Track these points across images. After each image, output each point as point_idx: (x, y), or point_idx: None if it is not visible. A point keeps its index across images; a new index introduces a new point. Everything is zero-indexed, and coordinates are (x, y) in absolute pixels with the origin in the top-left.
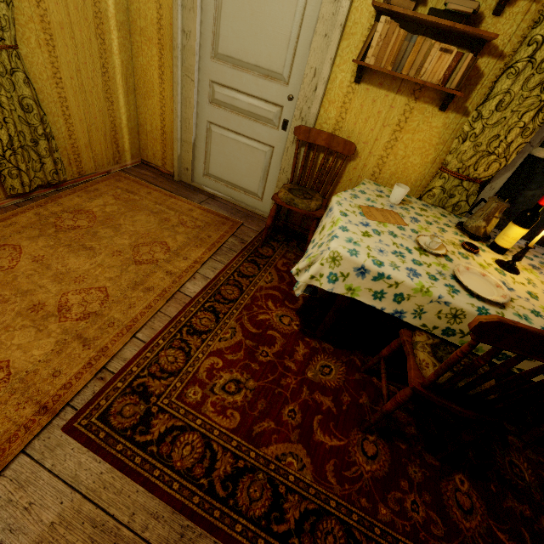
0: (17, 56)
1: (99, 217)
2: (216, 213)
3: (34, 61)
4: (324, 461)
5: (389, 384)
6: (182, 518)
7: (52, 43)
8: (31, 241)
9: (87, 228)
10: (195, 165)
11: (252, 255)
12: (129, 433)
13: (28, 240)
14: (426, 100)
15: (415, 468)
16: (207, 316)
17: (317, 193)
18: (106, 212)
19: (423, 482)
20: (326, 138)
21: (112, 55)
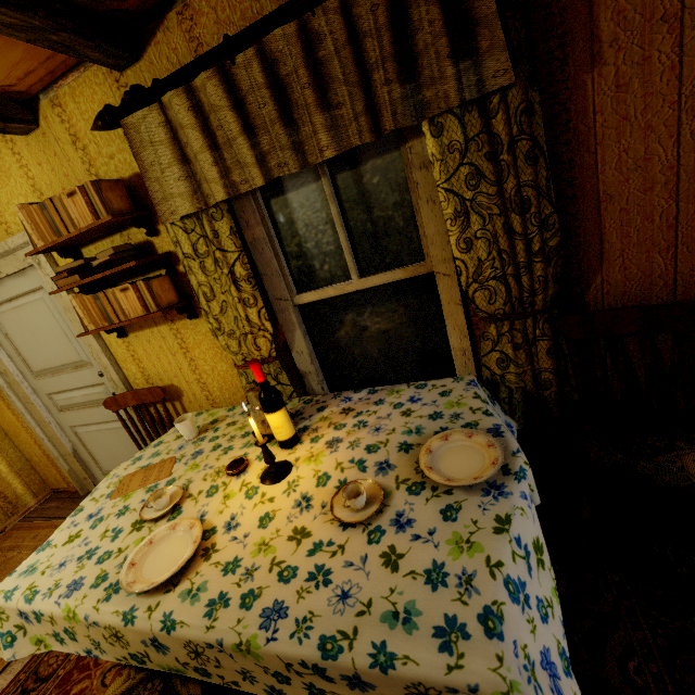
0: None
1: None
2: None
3: None
4: None
5: None
6: None
7: None
8: None
9: None
10: (91, 469)
11: None
12: None
13: None
14: (179, 318)
15: None
16: None
17: None
18: None
19: None
20: (133, 396)
21: None
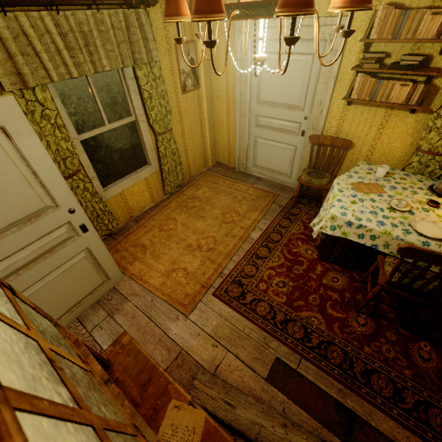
0: (171, 133)
1: (203, 199)
2: (262, 190)
3: (175, 131)
4: (332, 322)
5: (373, 286)
6: (264, 333)
7: (182, 120)
8: (179, 215)
9: (199, 206)
10: (247, 161)
11: (287, 214)
12: (237, 299)
13: (177, 215)
14: (399, 108)
15: (391, 334)
16: (264, 250)
17: (327, 172)
18: (205, 196)
19: (396, 341)
20: (330, 139)
21: (204, 113)
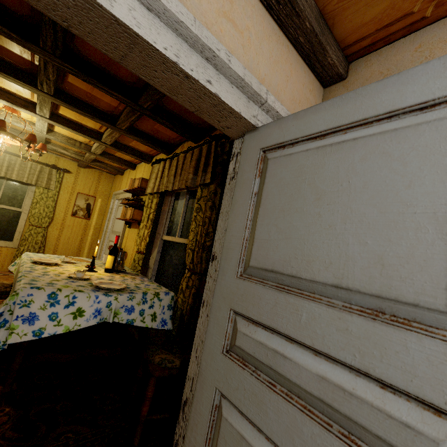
0: (45, 230)
1: None
2: None
3: (52, 233)
4: None
5: None
6: None
7: (62, 229)
8: None
9: None
10: None
11: None
12: None
13: None
14: None
15: None
16: None
17: None
18: None
19: None
20: None
21: (88, 236)
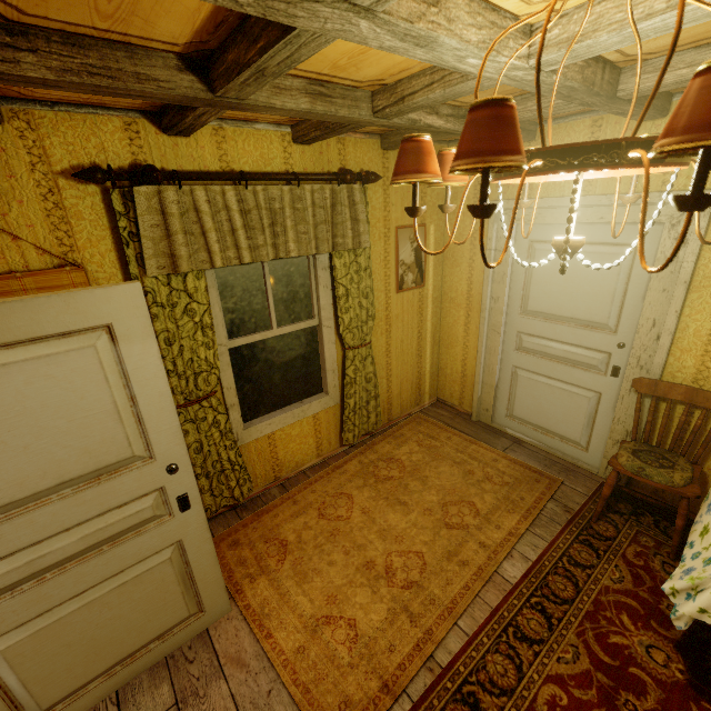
0: (370, 347)
1: (408, 466)
2: (525, 465)
3: (377, 345)
4: None
5: None
6: None
7: (389, 330)
8: (358, 491)
9: (398, 479)
10: (495, 405)
11: (584, 532)
12: None
13: (356, 489)
14: None
15: None
16: (536, 617)
17: (680, 457)
18: (413, 460)
19: None
20: (684, 392)
21: (426, 322)
